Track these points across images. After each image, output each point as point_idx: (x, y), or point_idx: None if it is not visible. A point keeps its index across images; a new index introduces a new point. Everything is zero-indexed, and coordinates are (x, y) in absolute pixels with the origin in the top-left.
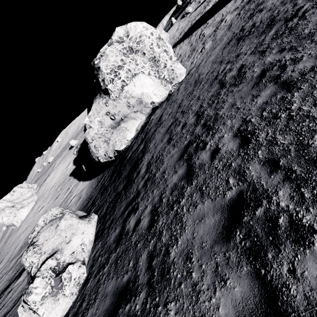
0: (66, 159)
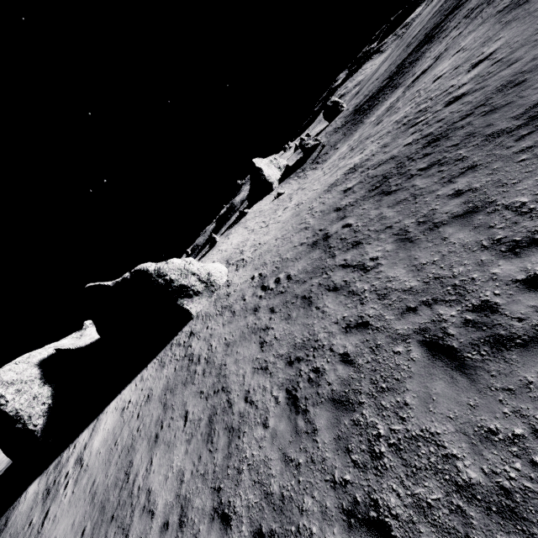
0: (223, 242)
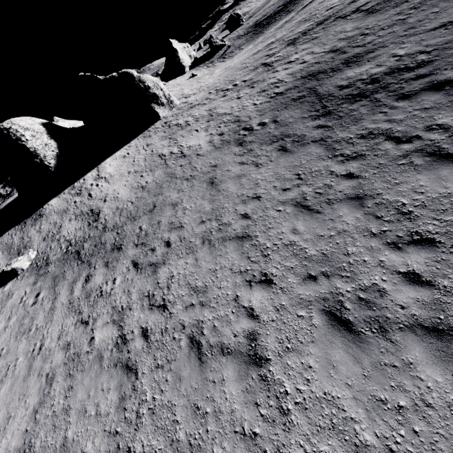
0: None
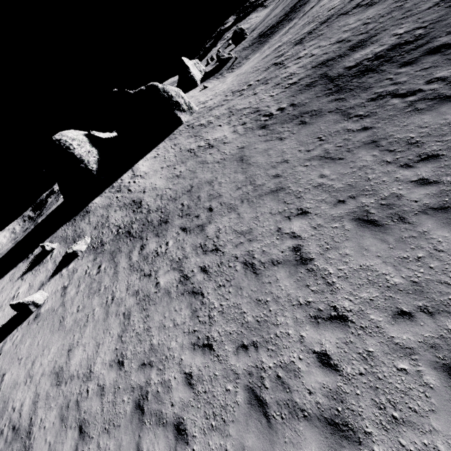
0: None
